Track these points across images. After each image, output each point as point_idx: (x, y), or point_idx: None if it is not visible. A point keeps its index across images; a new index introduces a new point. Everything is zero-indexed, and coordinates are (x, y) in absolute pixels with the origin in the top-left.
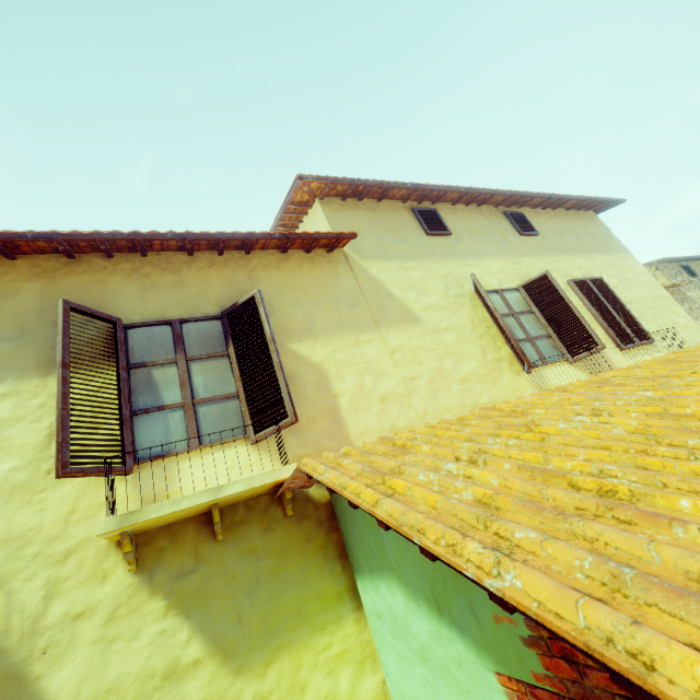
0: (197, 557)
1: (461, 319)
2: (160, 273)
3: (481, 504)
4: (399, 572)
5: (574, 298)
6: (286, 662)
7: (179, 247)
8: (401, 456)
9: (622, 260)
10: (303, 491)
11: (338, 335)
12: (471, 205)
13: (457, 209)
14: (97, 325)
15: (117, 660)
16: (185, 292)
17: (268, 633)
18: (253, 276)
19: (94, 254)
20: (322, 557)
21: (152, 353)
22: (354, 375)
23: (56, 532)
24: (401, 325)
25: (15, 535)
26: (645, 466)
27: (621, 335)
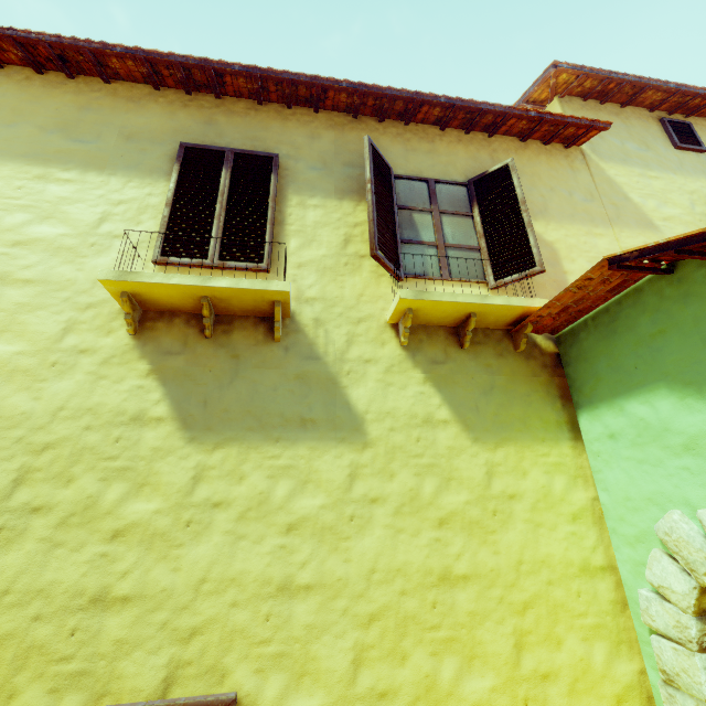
0: (446, 354)
1: None
2: (418, 141)
3: None
4: (675, 377)
5: None
6: (511, 450)
7: (437, 120)
8: None
9: None
10: (531, 338)
11: (570, 223)
12: None
13: None
14: None
15: (392, 397)
16: (437, 159)
17: (498, 426)
18: (494, 156)
19: (369, 117)
20: (545, 391)
21: (413, 201)
22: (584, 261)
23: (352, 304)
24: (637, 228)
25: (328, 297)
26: None
27: None
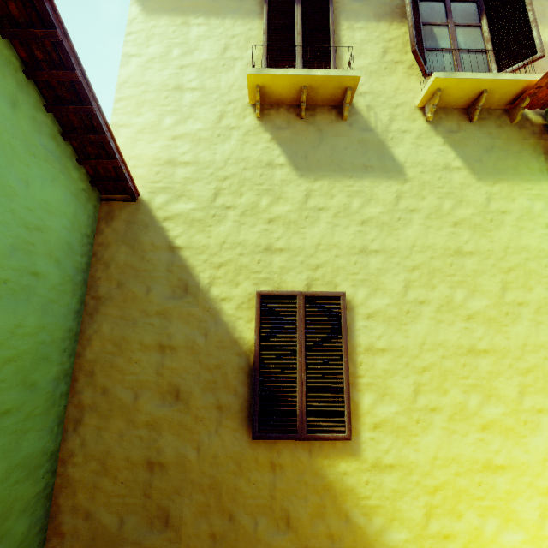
0: (459, 127)
1: None
2: None
3: None
4: None
5: None
6: (505, 186)
7: None
8: None
9: None
10: (524, 114)
11: None
12: None
13: None
14: None
15: (422, 153)
16: None
17: (496, 171)
18: None
19: None
20: (532, 150)
21: (432, 18)
22: None
23: (391, 95)
24: None
25: (374, 92)
26: None
27: None
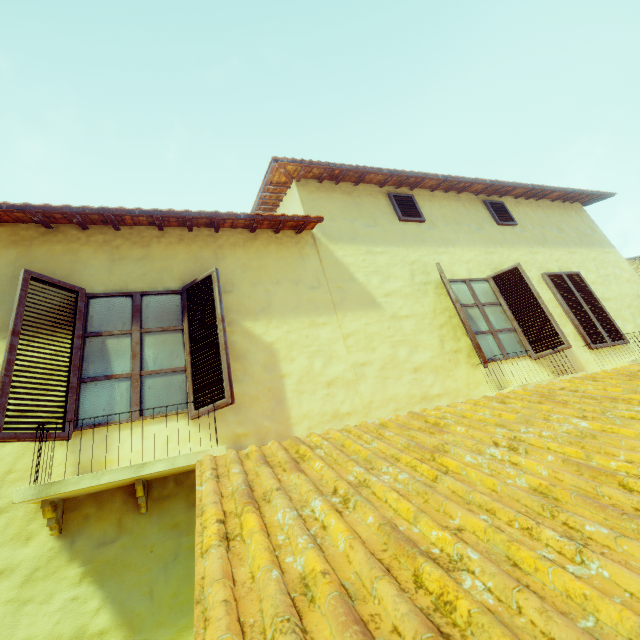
0: (120, 527)
1: (422, 307)
2: (129, 247)
3: (302, 585)
4: None
5: (547, 291)
6: None
7: (151, 223)
8: (289, 473)
9: (605, 255)
10: None
11: (294, 316)
12: (451, 192)
13: (435, 196)
14: (63, 293)
15: (27, 621)
16: (151, 266)
17: (177, 611)
18: (219, 253)
19: (71, 225)
20: None
21: (110, 323)
22: (304, 357)
23: None
24: (360, 310)
25: None
26: (517, 560)
27: (593, 333)
